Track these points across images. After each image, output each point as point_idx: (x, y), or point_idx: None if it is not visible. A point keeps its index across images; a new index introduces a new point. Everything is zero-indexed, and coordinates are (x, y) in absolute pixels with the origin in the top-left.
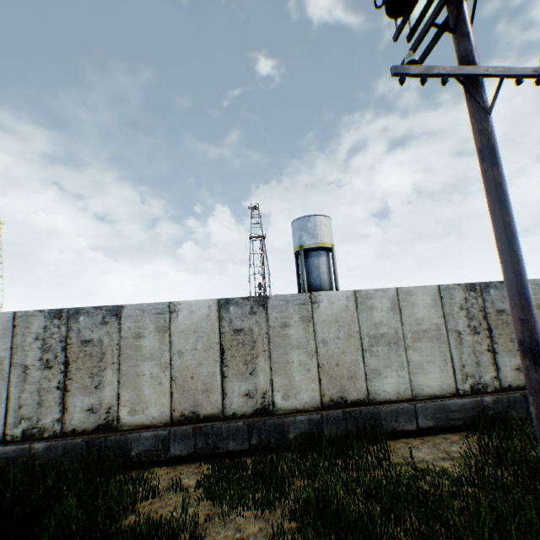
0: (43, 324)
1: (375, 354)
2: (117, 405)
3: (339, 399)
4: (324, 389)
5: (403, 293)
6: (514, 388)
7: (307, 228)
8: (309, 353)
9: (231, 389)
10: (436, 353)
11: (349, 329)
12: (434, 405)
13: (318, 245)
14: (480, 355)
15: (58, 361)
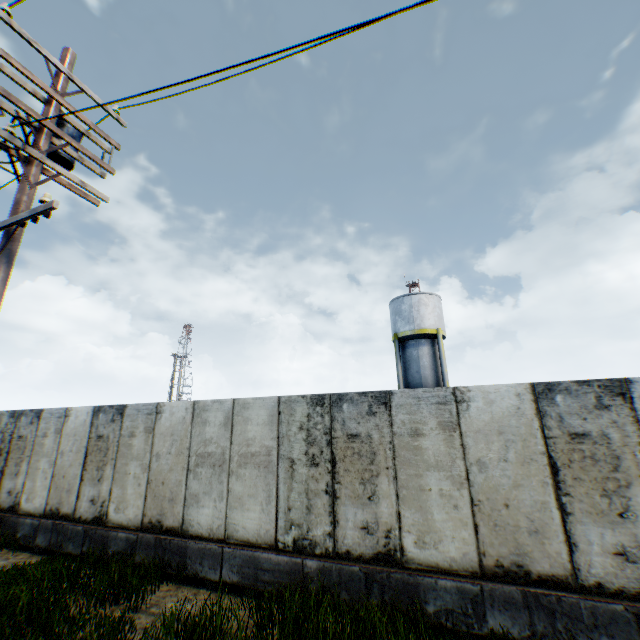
0: (7, 421)
1: (198, 476)
2: (23, 491)
3: (157, 522)
4: (147, 508)
5: (240, 405)
6: (356, 557)
7: (401, 311)
8: (144, 467)
9: (84, 492)
10: (261, 486)
11: (181, 444)
12: (245, 554)
13: (415, 331)
14: (315, 497)
15: (7, 450)
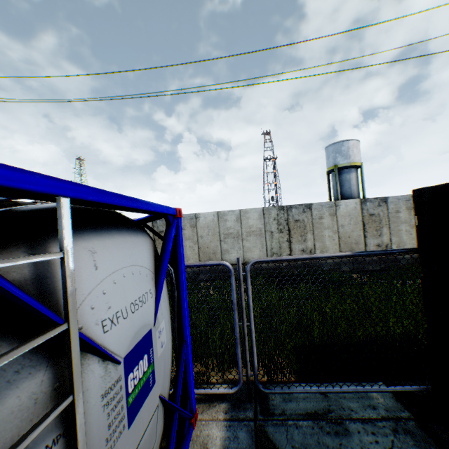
0: (276, 213)
1: None
2: (314, 249)
3: None
4: None
5: None
6: None
7: (341, 151)
8: (410, 226)
9: (369, 243)
10: None
11: None
12: None
13: (350, 164)
14: None
15: (285, 229)
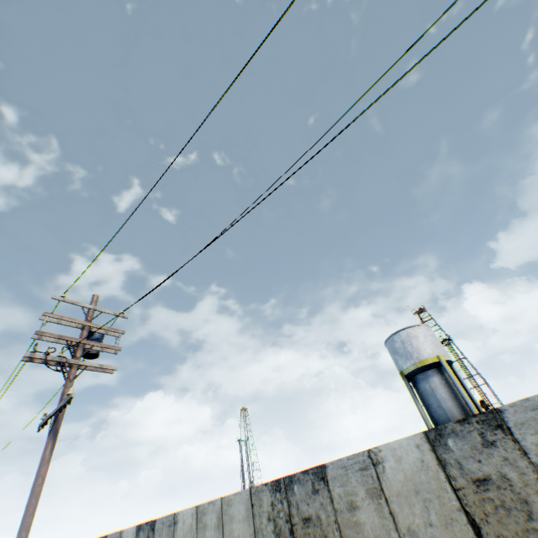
0: None
1: None
2: None
3: None
4: None
5: (226, 502)
6: None
7: (396, 349)
8: None
9: None
10: None
11: None
12: None
13: (416, 365)
14: None
15: None
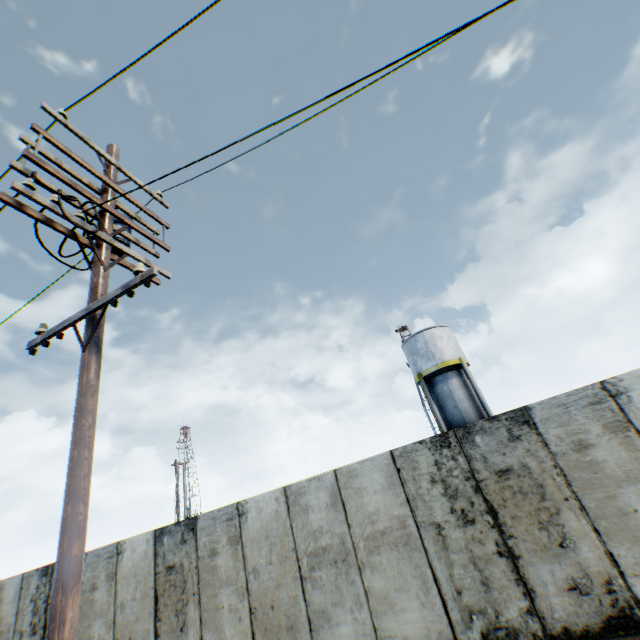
0: (38, 582)
1: (318, 583)
2: None
3: None
4: None
5: (344, 475)
6: (580, 634)
7: (417, 350)
8: (239, 591)
9: None
10: (408, 571)
11: (283, 546)
12: None
13: (438, 366)
14: (487, 565)
15: (42, 624)
